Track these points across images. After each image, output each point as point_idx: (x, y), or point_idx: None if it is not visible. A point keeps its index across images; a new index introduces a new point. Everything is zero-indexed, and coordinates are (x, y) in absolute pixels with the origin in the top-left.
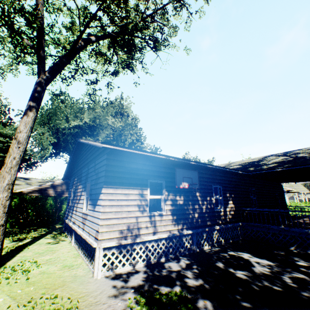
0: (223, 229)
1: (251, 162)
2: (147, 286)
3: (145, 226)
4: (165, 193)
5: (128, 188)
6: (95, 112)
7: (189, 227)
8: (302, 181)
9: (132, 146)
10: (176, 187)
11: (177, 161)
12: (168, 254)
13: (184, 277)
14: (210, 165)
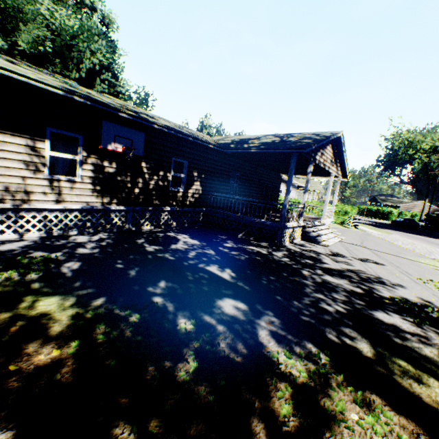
0: (178, 212)
1: (245, 139)
2: (19, 251)
3: (41, 191)
4: (82, 154)
5: (2, 133)
6: None
7: (122, 203)
8: (301, 175)
9: (97, 78)
10: (104, 149)
11: (92, 105)
12: (85, 228)
13: (80, 247)
14: (160, 127)
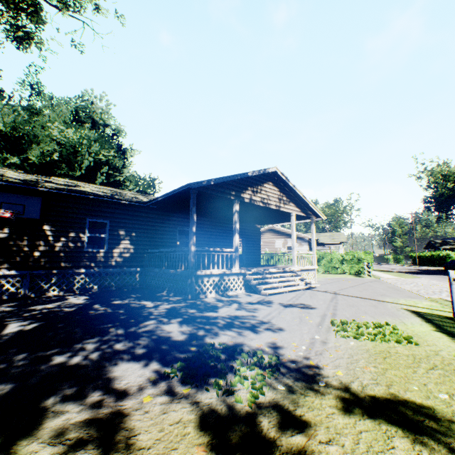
0: (101, 274)
1: None
2: None
3: None
4: None
5: None
6: (42, 115)
7: (16, 268)
8: (274, 222)
9: (98, 172)
10: None
11: None
12: None
13: None
14: (46, 189)
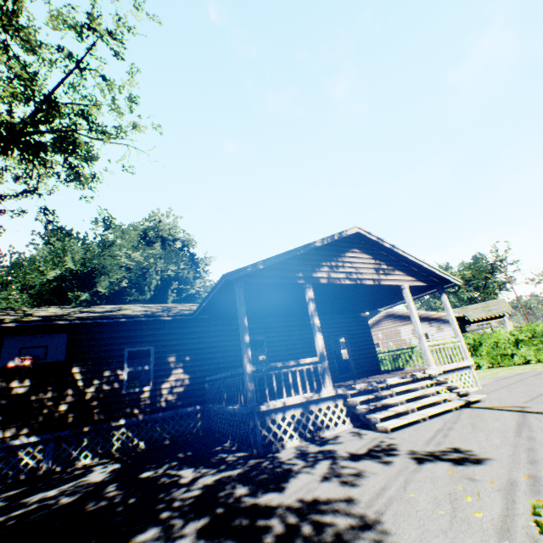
0: (147, 423)
1: None
2: None
3: None
4: None
5: None
6: (115, 246)
7: (37, 431)
8: (383, 304)
9: (169, 290)
10: (14, 367)
11: None
12: None
13: None
14: (67, 321)
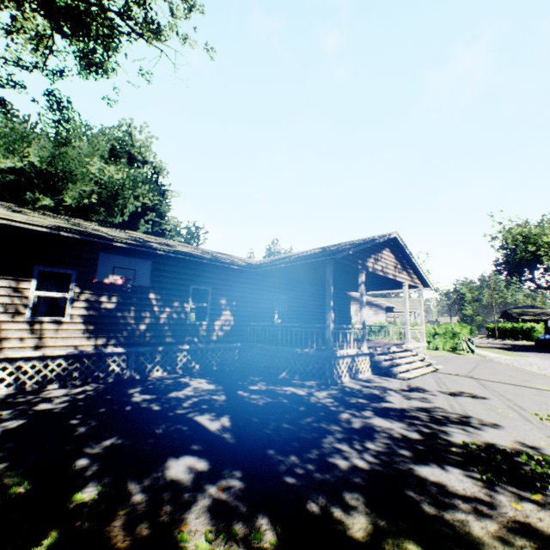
0: (202, 351)
1: (287, 256)
2: None
3: (18, 337)
4: (75, 290)
5: None
6: (71, 147)
7: (122, 344)
8: (371, 290)
9: (141, 219)
10: (103, 283)
11: (81, 238)
12: (70, 379)
13: (45, 402)
14: (165, 252)
